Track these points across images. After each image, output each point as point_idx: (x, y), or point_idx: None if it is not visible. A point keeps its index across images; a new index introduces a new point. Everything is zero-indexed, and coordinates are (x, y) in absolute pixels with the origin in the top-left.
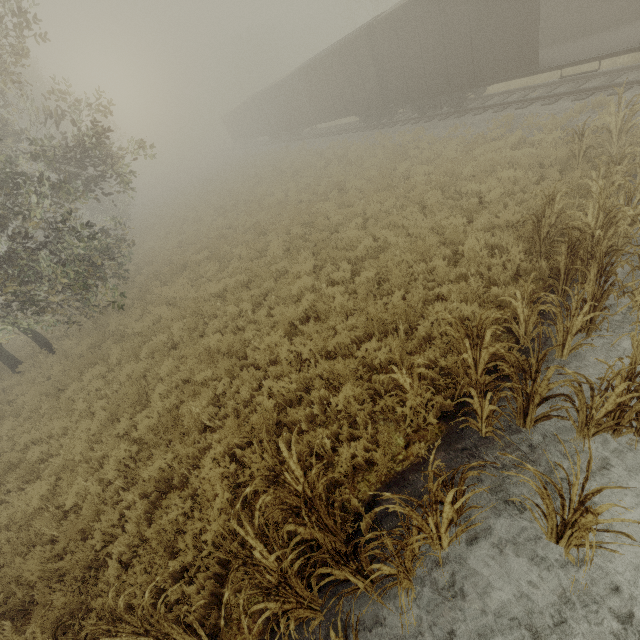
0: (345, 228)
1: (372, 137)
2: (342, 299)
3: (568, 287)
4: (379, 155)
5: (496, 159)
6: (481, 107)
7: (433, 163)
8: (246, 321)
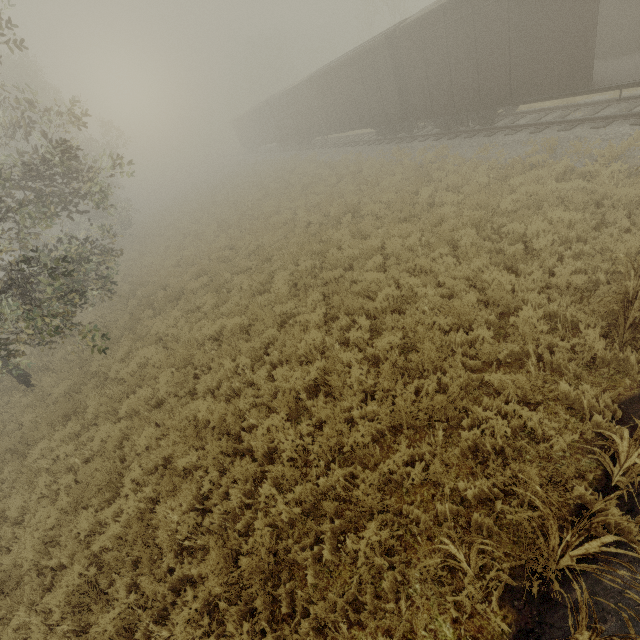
0: (361, 264)
1: (389, 152)
2: (360, 372)
3: None
4: (398, 175)
5: (542, 193)
6: (515, 126)
7: (461, 189)
8: (243, 380)
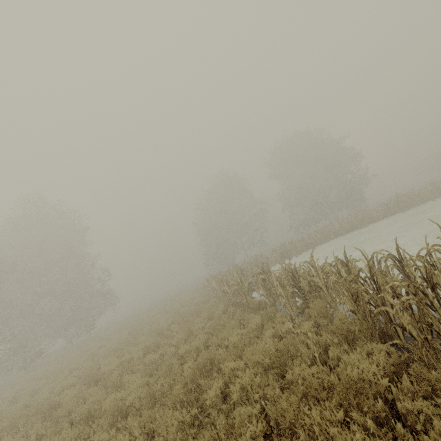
0: None
1: None
2: None
3: None
4: None
5: None
6: None
7: None
8: None
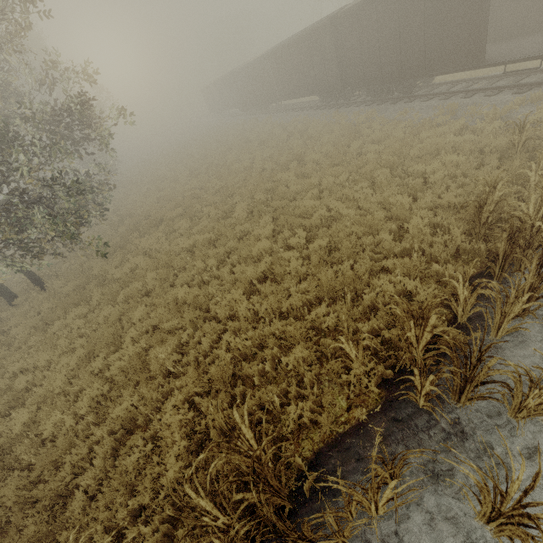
0: (302, 197)
1: (330, 115)
2: (297, 264)
3: (505, 270)
4: (335, 132)
5: (441, 143)
6: (429, 94)
7: (383, 143)
8: (211, 276)
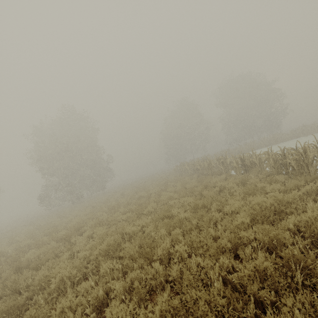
0: None
1: None
2: None
3: None
4: None
5: None
6: None
7: None
8: None
